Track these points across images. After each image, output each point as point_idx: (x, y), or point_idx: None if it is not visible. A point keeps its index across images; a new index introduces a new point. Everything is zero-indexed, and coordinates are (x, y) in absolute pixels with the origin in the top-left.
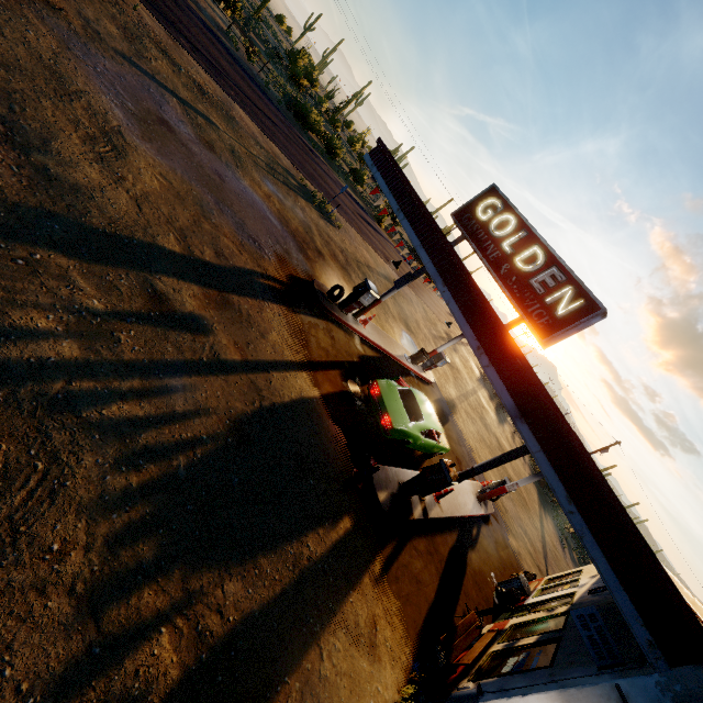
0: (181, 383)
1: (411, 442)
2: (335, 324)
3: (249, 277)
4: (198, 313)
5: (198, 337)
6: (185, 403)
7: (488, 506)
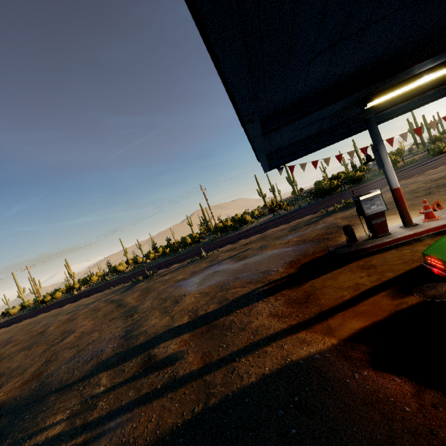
0: (118, 422)
1: None
2: (375, 253)
3: (247, 296)
4: (176, 351)
5: (164, 370)
6: (107, 443)
7: None
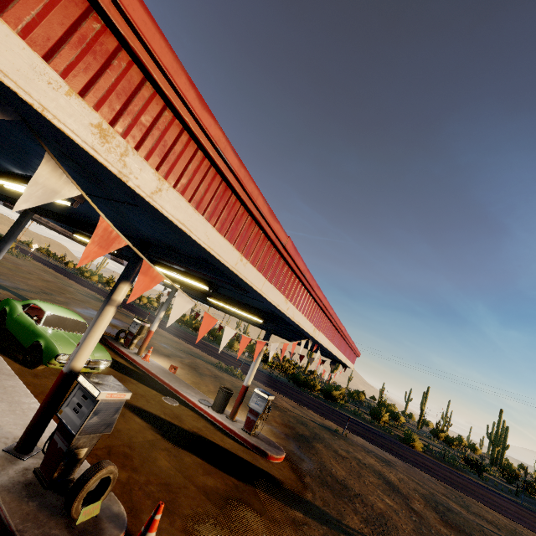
0: None
1: (7, 309)
2: (103, 344)
3: None
4: (0, 292)
5: None
6: None
7: (31, 506)
